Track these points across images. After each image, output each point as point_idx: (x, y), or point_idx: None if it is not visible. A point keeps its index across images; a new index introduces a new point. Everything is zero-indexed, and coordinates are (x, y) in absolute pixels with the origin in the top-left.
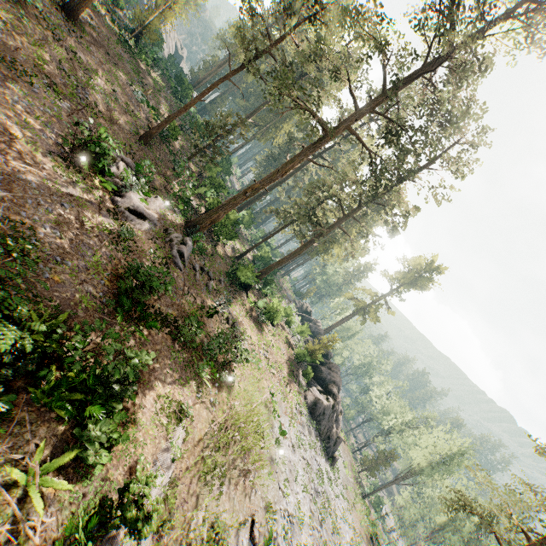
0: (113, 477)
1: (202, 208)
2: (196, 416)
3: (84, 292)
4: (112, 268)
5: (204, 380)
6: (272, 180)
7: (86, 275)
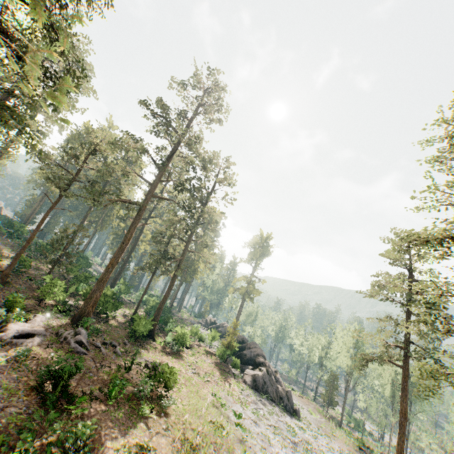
0: None
1: (80, 302)
2: (157, 445)
3: (9, 414)
4: (24, 385)
5: (150, 418)
6: (122, 250)
7: (4, 403)
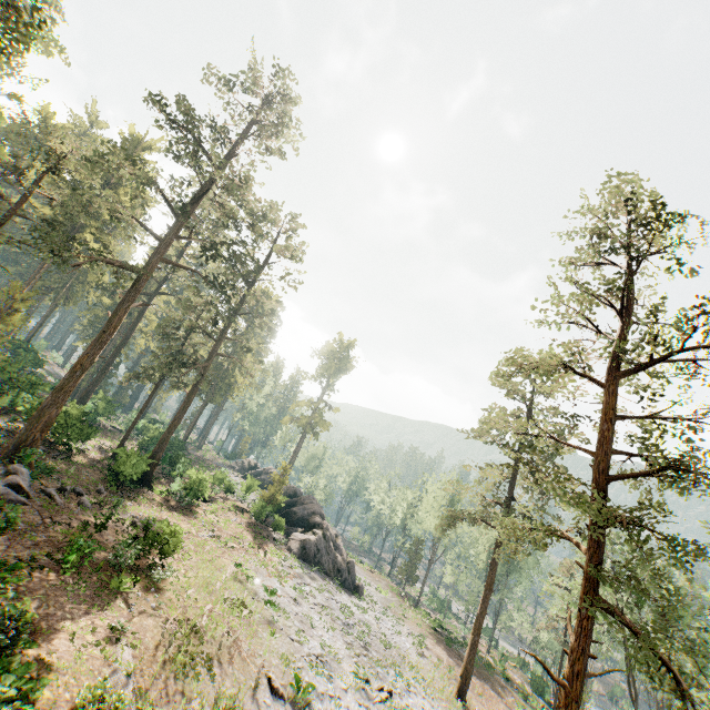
0: None
1: (20, 424)
2: (140, 629)
3: None
4: None
5: (132, 594)
6: (102, 344)
7: None
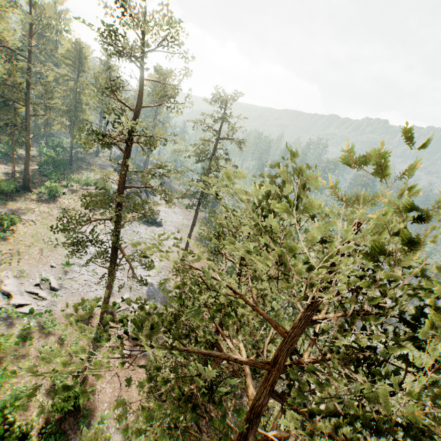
0: None
1: None
2: None
3: None
4: None
5: None
6: None
7: None
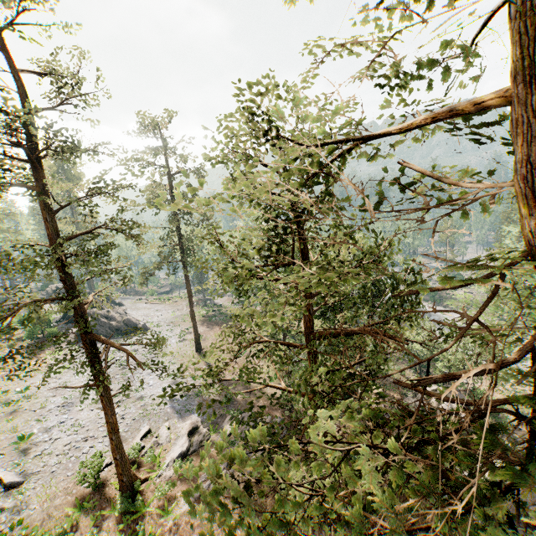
0: None
1: None
2: None
3: None
4: None
5: None
6: None
7: None
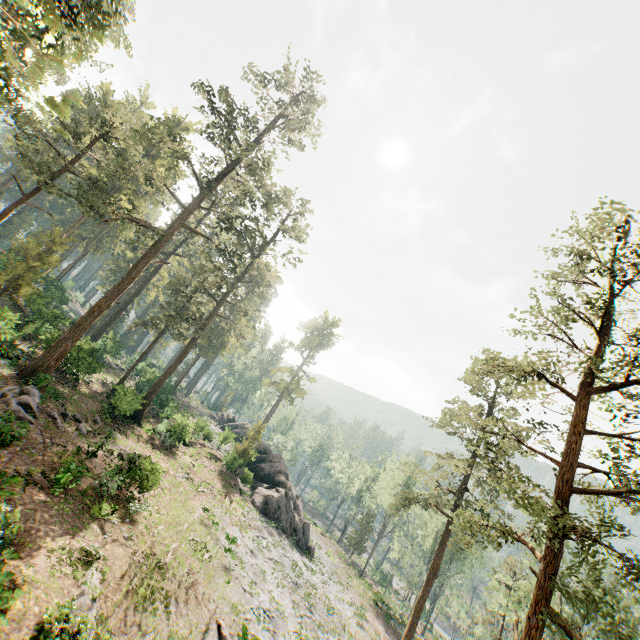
0: (18, 638)
1: (39, 350)
2: (110, 556)
3: None
4: None
5: (108, 521)
6: (120, 291)
7: None
